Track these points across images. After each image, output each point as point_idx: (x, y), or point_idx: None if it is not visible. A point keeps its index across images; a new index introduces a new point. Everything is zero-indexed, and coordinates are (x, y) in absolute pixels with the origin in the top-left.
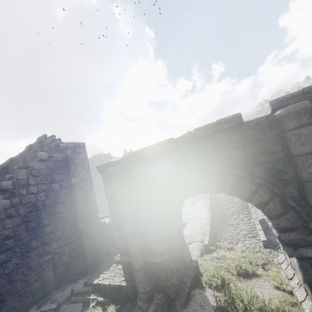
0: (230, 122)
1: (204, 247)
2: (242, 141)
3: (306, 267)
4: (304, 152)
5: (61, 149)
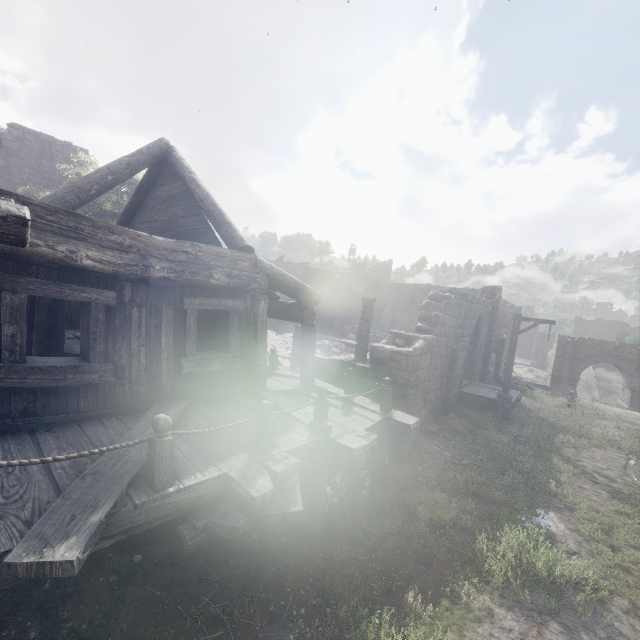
0: (634, 346)
1: None
2: (634, 353)
3: (633, 394)
4: None
5: (514, 308)
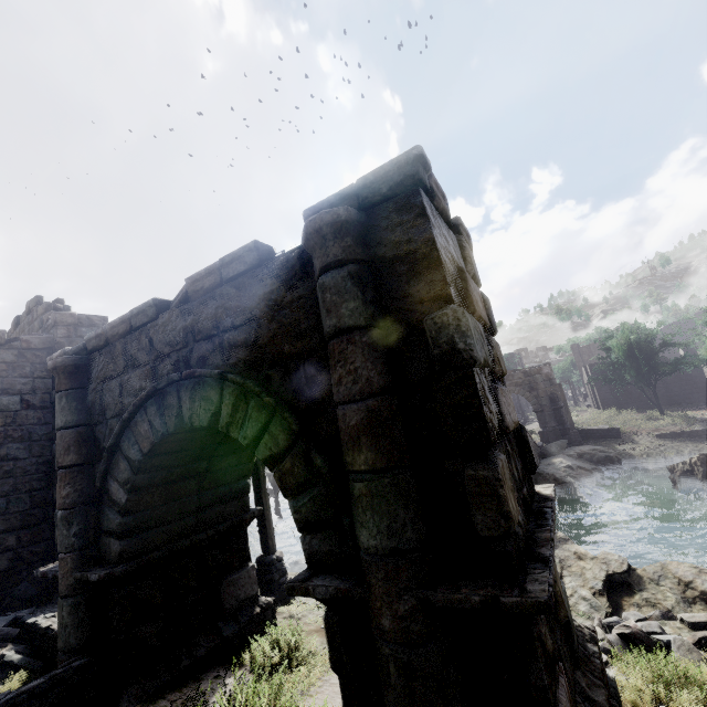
0: (240, 262)
1: None
2: (258, 305)
3: (333, 629)
4: (330, 330)
5: (49, 326)
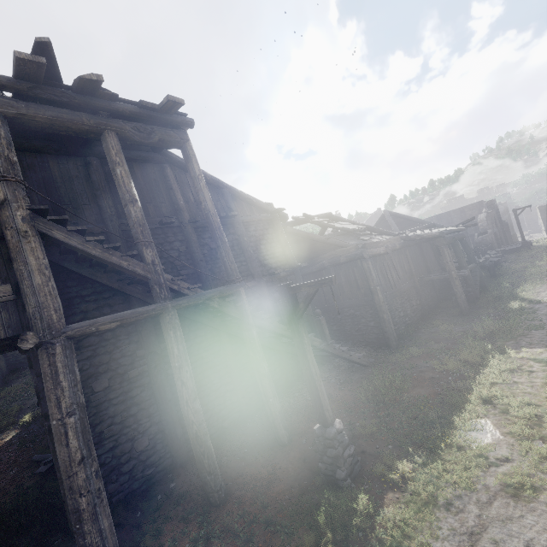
0: None
1: None
2: None
3: None
4: None
5: (501, 204)
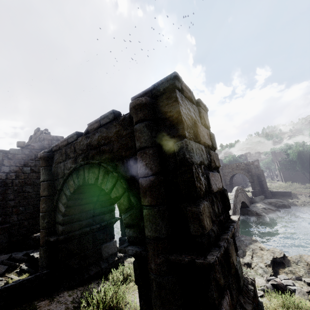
0: (107, 118)
1: None
2: (113, 136)
3: (136, 267)
4: (137, 148)
5: (41, 140)
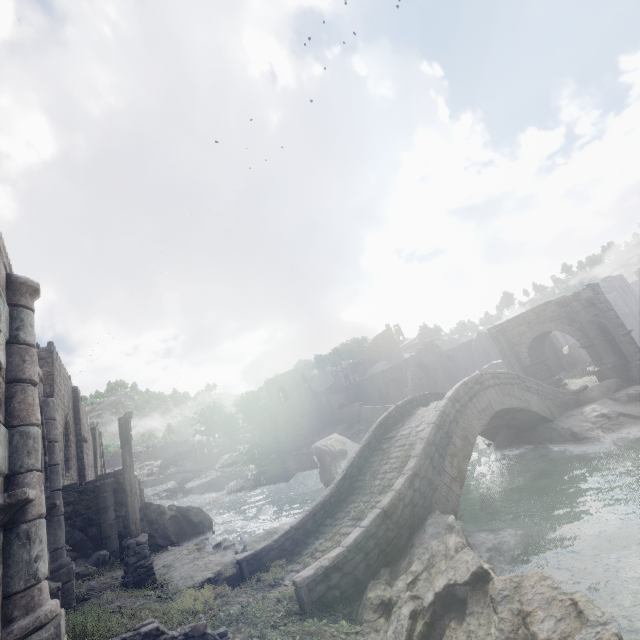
0: None
1: (233, 567)
2: None
3: None
4: None
5: None
